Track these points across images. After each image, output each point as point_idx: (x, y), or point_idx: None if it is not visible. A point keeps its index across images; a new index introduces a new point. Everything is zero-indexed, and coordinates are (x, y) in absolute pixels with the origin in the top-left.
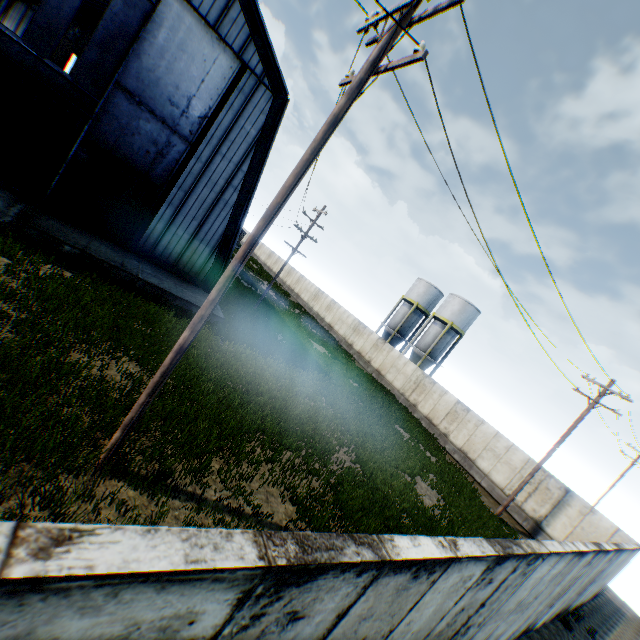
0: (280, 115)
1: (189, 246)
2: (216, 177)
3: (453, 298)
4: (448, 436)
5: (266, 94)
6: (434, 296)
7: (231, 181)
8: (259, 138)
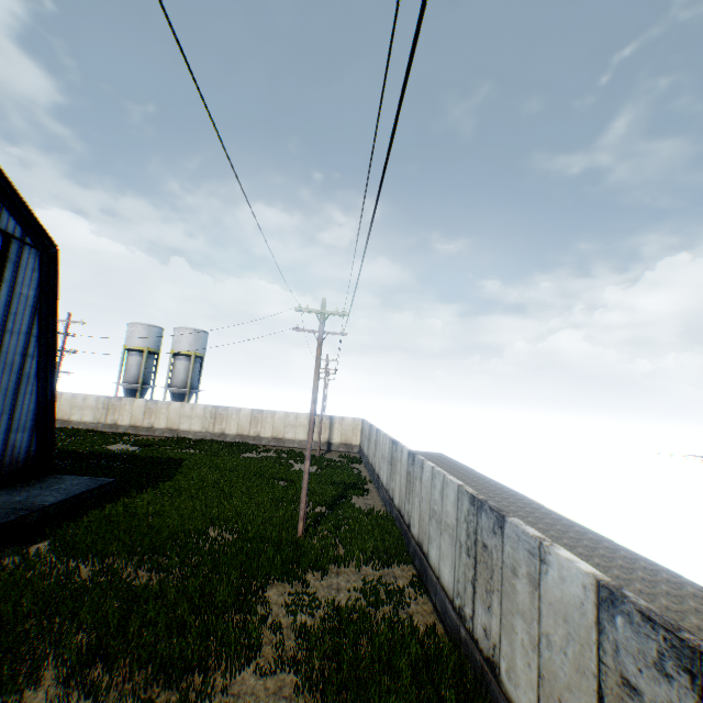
0: (55, 267)
1: (8, 445)
2: (12, 357)
3: (184, 331)
4: (260, 436)
5: (33, 251)
6: (159, 334)
7: (28, 352)
8: (42, 296)
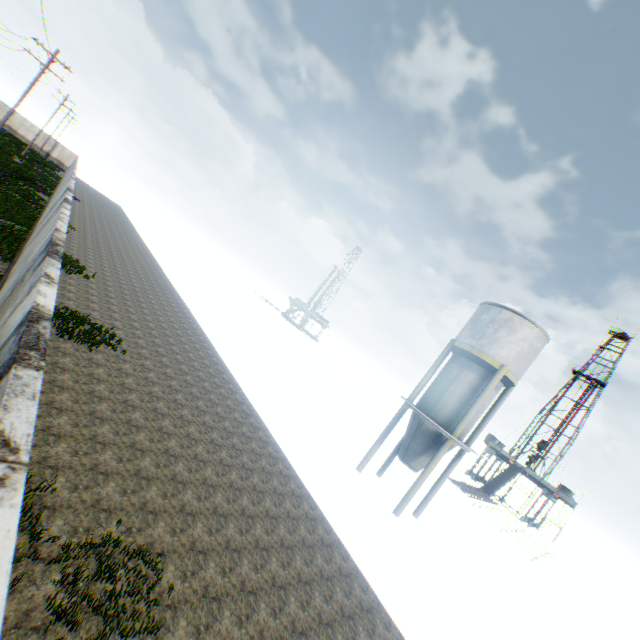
0: None
1: None
2: None
3: None
4: None
5: None
6: None
7: None
8: None
